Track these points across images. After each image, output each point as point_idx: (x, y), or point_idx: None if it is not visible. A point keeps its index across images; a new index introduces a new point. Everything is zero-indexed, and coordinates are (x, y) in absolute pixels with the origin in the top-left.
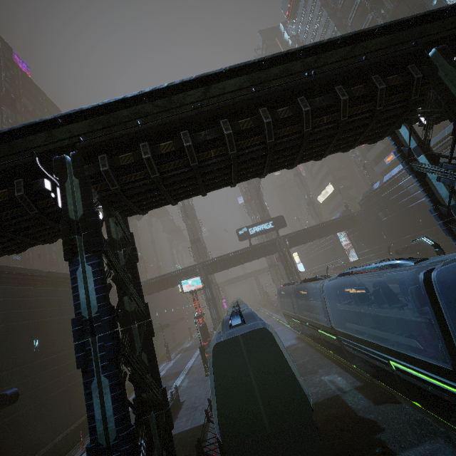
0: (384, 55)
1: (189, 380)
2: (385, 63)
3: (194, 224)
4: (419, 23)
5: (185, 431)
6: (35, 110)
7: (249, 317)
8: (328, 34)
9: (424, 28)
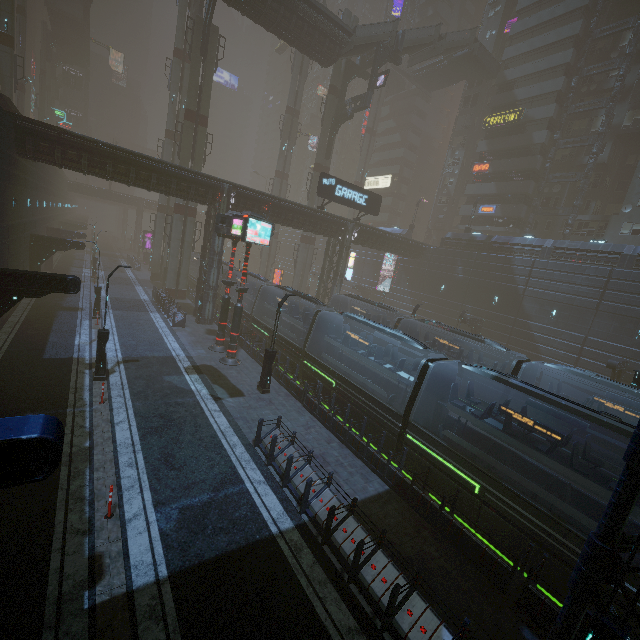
0: None
1: (226, 390)
2: None
3: (209, 83)
4: None
5: (360, 504)
6: None
7: (454, 370)
8: None
9: None
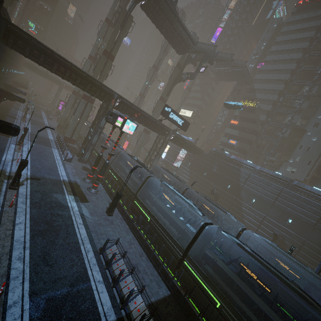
0: None
1: (88, 210)
2: None
3: (120, 41)
4: None
5: (154, 304)
6: None
7: (215, 230)
8: (292, 56)
9: None
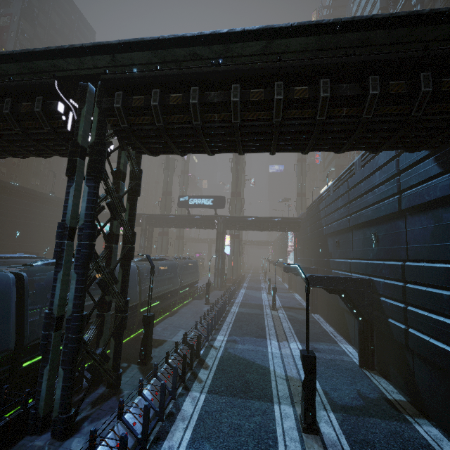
0: (21, 81)
1: None
2: (19, 88)
3: (170, 178)
4: (33, 58)
5: None
6: (64, 27)
7: None
8: None
9: (51, 63)
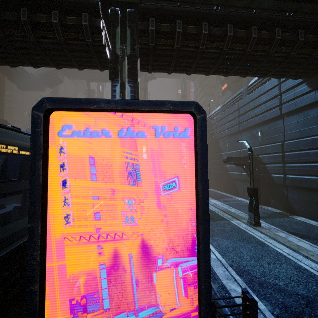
0: None
1: None
2: (66, 3)
3: None
4: None
5: None
6: None
7: None
8: None
9: None
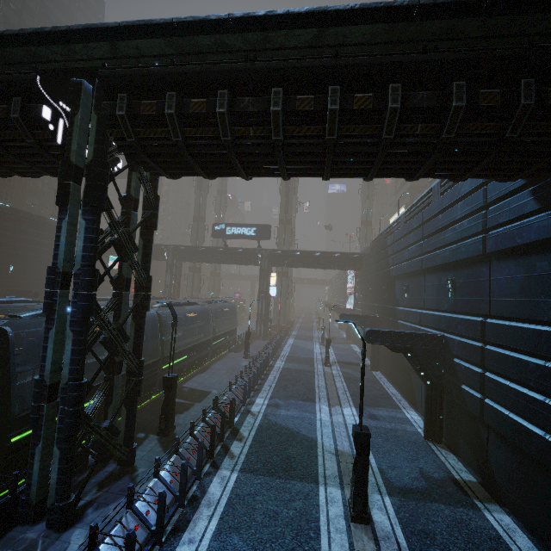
0: None
1: None
2: None
3: (204, 200)
4: (4, 43)
5: None
6: None
7: None
8: None
9: (30, 51)
